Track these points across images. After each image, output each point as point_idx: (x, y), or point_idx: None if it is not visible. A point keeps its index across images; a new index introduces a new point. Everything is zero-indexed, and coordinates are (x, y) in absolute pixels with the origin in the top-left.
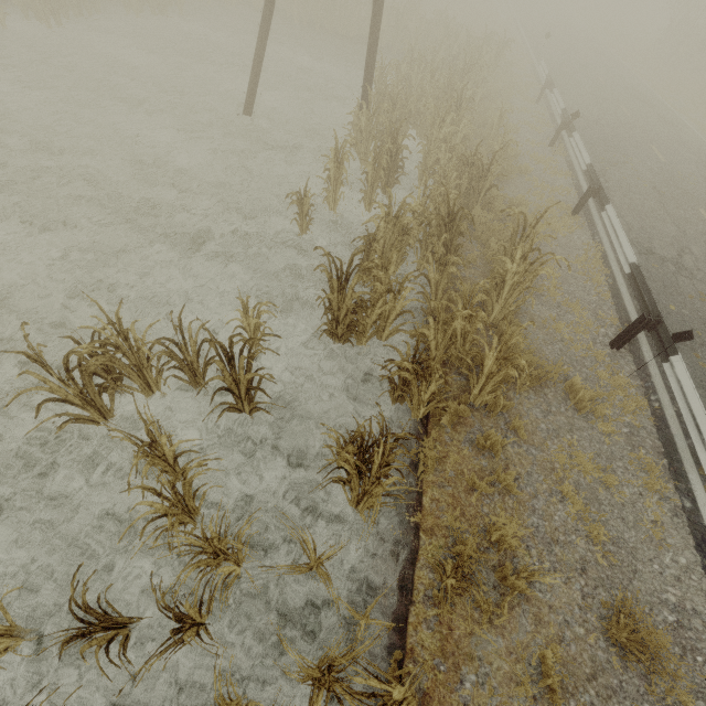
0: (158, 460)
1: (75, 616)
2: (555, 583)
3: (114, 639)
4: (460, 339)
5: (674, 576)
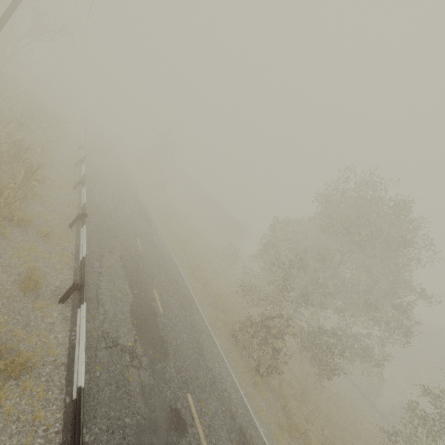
0: None
1: None
2: (2, 275)
3: None
4: None
5: (61, 280)
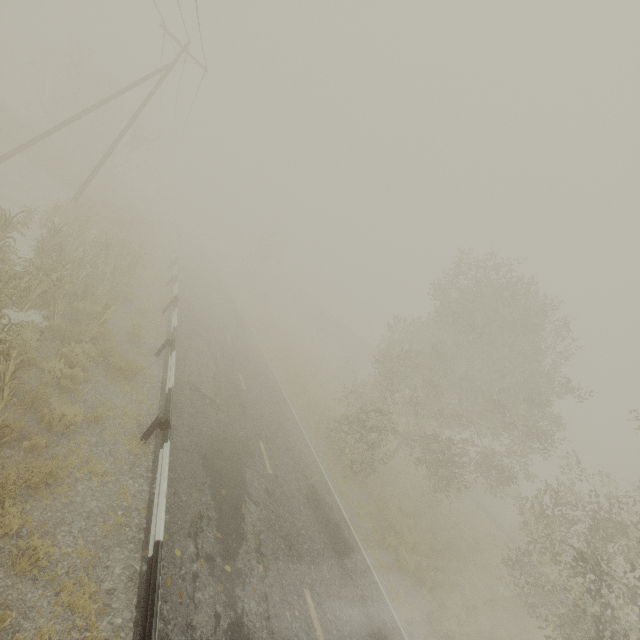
0: None
1: None
2: (115, 329)
3: None
4: (99, 274)
5: (156, 344)
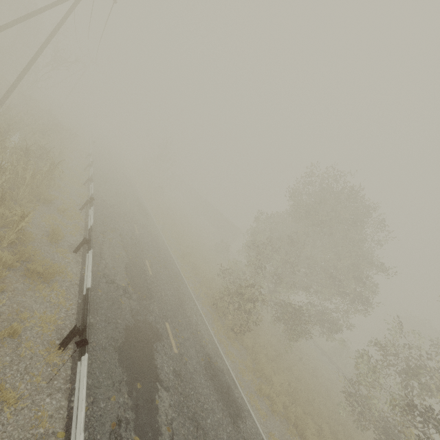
0: None
1: None
2: (36, 230)
3: None
4: (20, 178)
5: (74, 240)
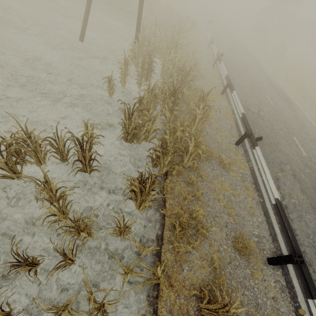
0: (49, 191)
1: (14, 257)
2: (216, 231)
3: (31, 269)
4: (179, 140)
5: (257, 225)
